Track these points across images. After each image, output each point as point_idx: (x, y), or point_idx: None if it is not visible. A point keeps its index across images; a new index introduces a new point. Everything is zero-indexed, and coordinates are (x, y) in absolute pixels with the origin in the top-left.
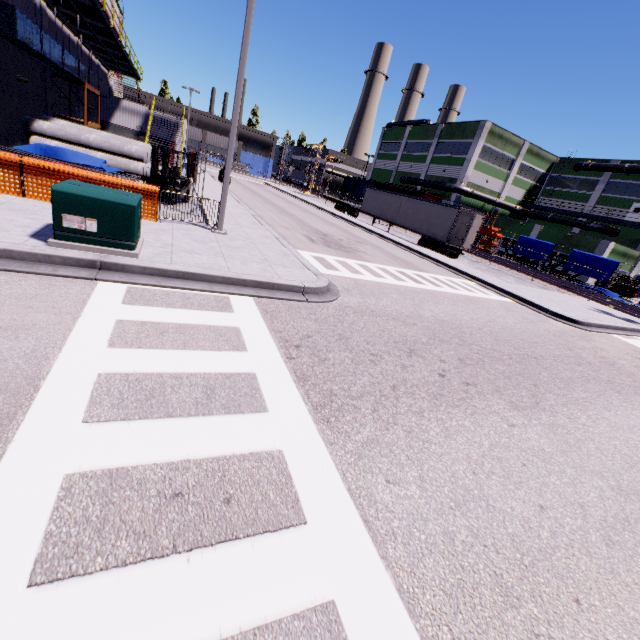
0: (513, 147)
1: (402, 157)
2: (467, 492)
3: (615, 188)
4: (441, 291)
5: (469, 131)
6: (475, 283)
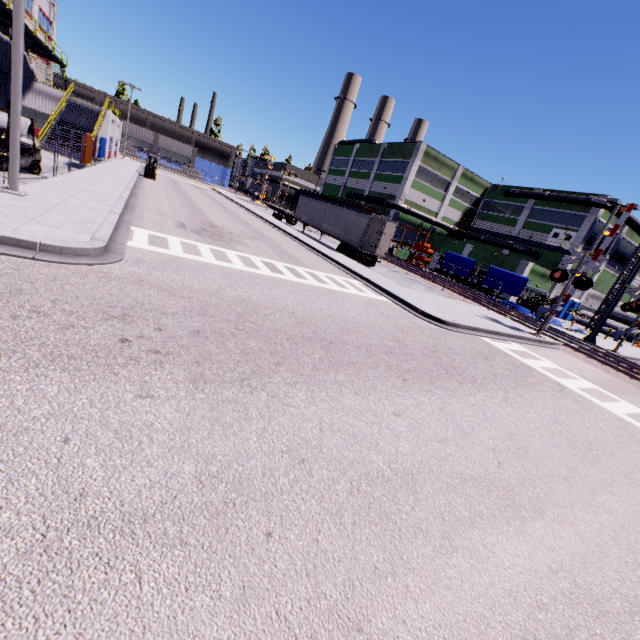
0: (448, 170)
1: (350, 173)
2: None
3: (538, 214)
4: (297, 281)
5: (407, 151)
6: (362, 283)
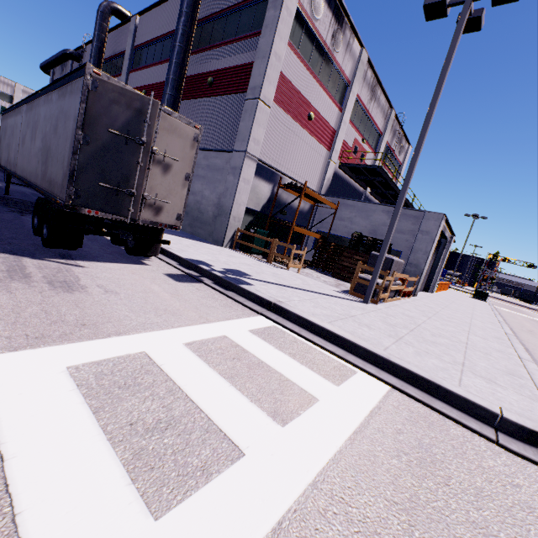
0: None
1: None
2: None
3: None
4: None
5: None
6: (451, 289)
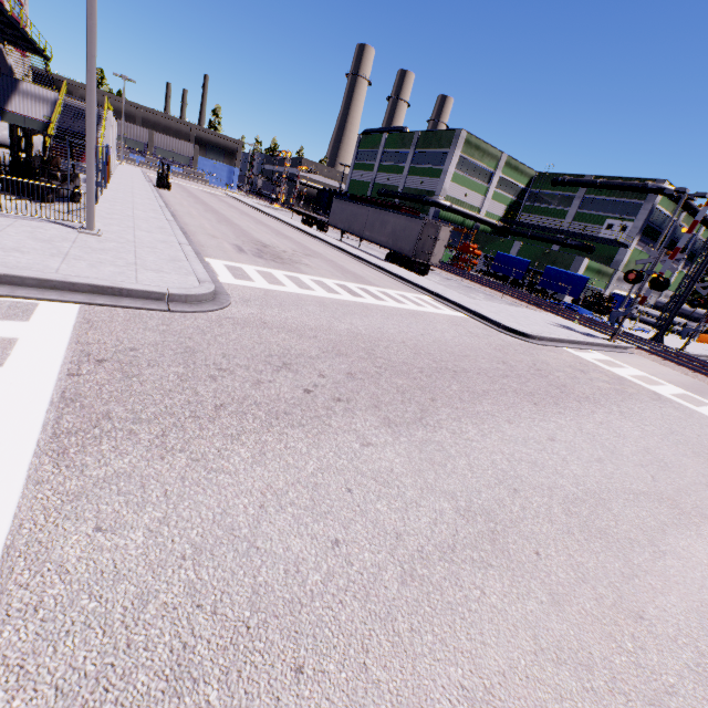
0: (491, 159)
1: (379, 167)
2: (229, 532)
3: (590, 204)
4: (381, 305)
5: (445, 140)
6: (432, 298)
